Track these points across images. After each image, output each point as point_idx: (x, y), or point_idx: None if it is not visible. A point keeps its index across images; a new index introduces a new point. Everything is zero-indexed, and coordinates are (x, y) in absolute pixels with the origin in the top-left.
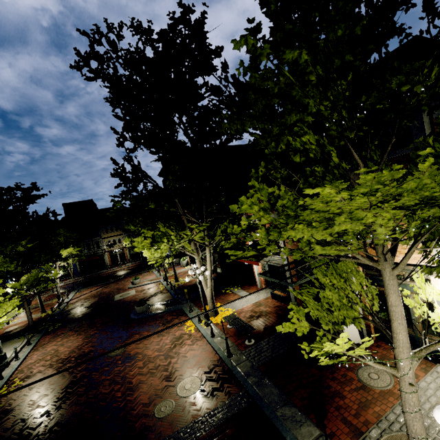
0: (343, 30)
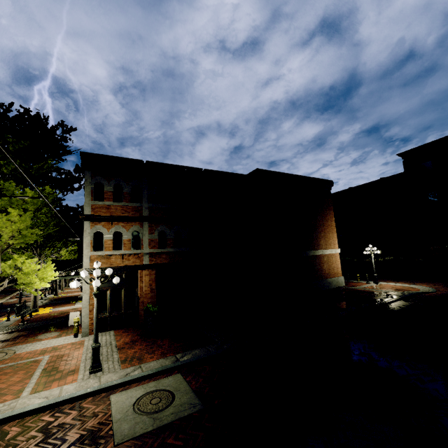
0: None
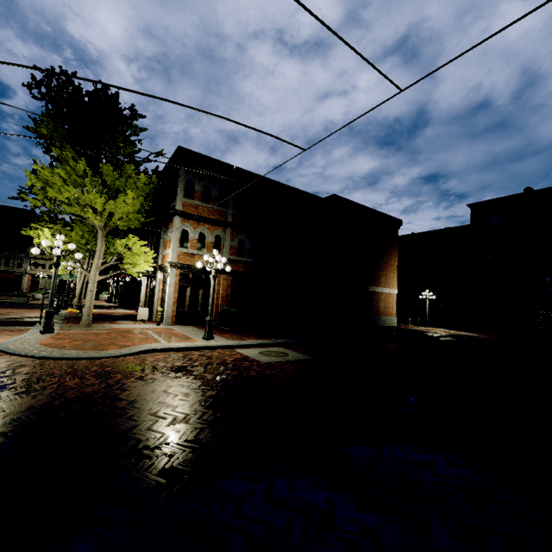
0: (54, 125)
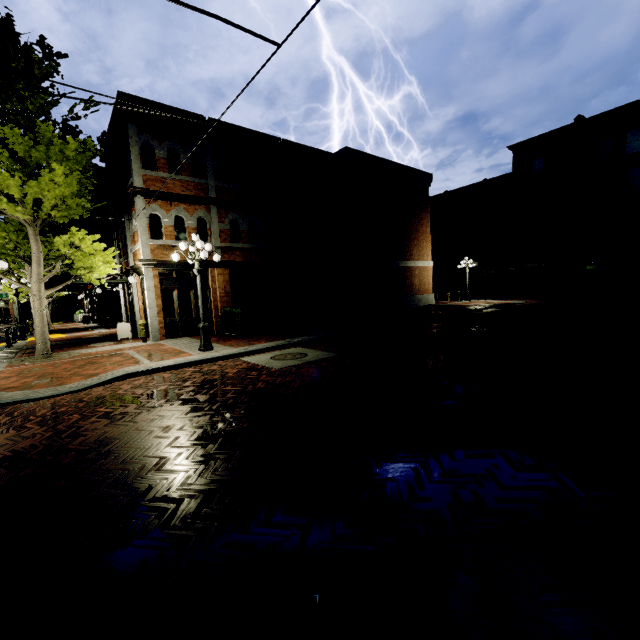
0: None
